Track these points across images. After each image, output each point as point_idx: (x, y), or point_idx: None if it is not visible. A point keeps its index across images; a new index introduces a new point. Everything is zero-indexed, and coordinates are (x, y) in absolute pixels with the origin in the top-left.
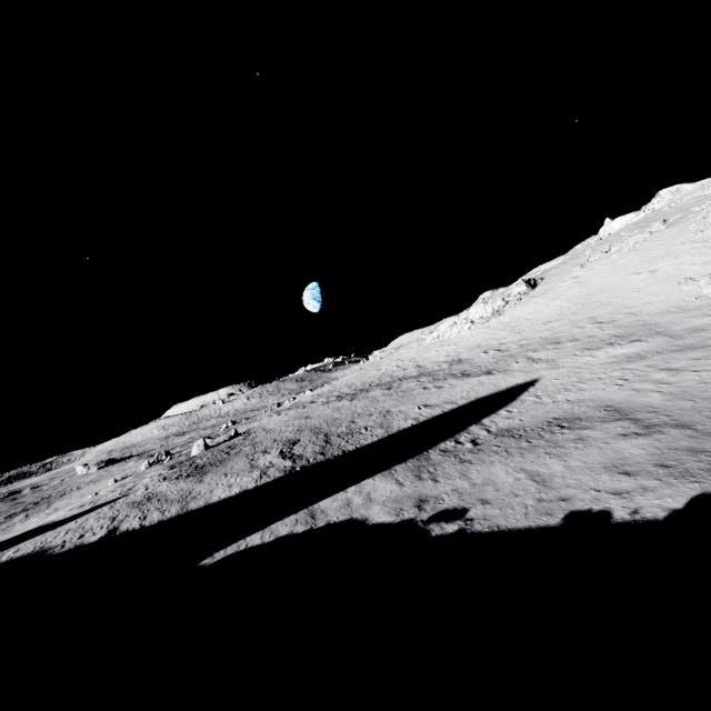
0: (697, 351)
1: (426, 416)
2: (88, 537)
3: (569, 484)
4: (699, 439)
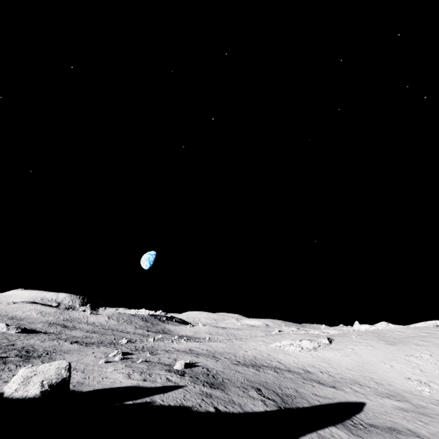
0: (428, 417)
1: (322, 401)
2: (206, 407)
3: None
4: None
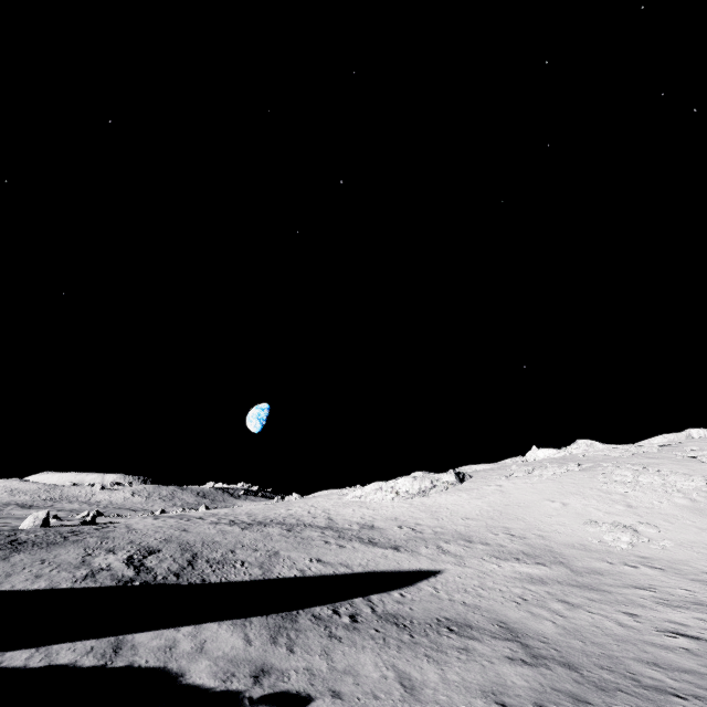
0: (593, 592)
1: (314, 570)
2: None
3: (439, 700)
4: (583, 686)
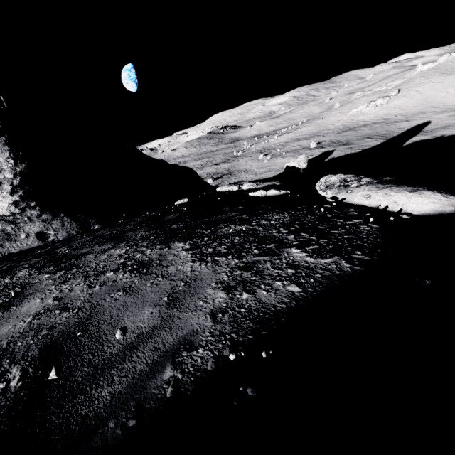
0: None
1: (404, 130)
2: (356, 151)
3: None
4: None
